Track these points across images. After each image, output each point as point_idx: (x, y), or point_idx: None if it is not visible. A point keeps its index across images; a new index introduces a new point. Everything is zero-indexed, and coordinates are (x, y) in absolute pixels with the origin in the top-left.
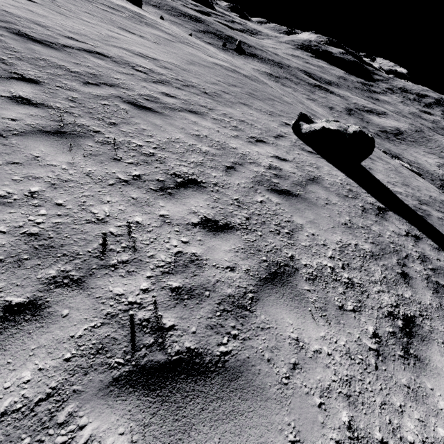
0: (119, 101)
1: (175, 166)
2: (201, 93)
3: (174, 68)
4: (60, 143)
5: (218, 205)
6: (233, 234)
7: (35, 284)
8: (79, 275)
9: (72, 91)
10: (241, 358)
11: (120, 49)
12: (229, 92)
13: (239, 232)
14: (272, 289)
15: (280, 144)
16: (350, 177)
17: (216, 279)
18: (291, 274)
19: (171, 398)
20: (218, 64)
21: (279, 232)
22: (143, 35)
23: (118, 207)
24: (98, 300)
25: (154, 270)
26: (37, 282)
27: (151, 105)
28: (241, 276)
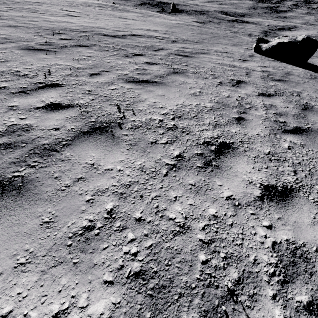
0: (174, 55)
1: (227, 77)
2: (194, 43)
3: (168, 32)
4: (182, 76)
5: (259, 88)
6: (275, 97)
7: (235, 113)
8: (242, 111)
9: (155, 55)
10: (315, 128)
11: (139, 30)
12: (204, 38)
13: (277, 96)
14: (308, 112)
15: (255, 60)
16: (306, 69)
17: (285, 110)
18: (311, 108)
19: (302, 135)
20: (179, 23)
21: (292, 95)
22: (132, 18)
23: (228, 93)
24: (255, 116)
25: (262, 109)
26: (234, 113)
27: (186, 54)
28: (292, 109)
